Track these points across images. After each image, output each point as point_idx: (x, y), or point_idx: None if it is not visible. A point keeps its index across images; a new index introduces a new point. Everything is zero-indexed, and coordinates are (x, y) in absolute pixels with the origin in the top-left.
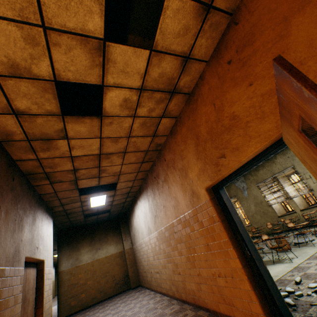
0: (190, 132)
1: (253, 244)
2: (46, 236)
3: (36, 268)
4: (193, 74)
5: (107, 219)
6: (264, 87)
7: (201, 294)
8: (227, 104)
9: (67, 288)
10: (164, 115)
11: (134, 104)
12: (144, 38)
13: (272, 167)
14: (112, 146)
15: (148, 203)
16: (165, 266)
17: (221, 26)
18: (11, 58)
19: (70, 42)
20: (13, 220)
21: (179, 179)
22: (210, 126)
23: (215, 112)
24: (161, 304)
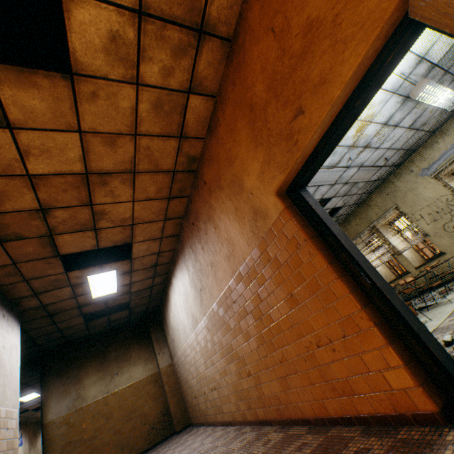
0: (239, 106)
1: (372, 267)
2: (1, 348)
3: None
4: None
5: (128, 323)
6: None
7: (291, 396)
8: (294, 12)
9: (60, 451)
10: (192, 87)
11: (133, 52)
12: None
13: (367, 213)
14: (107, 156)
15: (188, 273)
16: (224, 371)
17: None
18: None
19: None
20: None
21: (230, 203)
22: (270, 73)
23: (276, 42)
24: (223, 439)
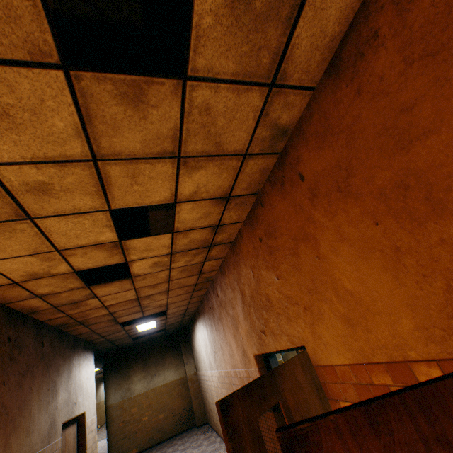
0: (236, 283)
1: None
2: (86, 380)
3: (77, 422)
4: (230, 231)
5: (164, 335)
6: (287, 290)
7: None
8: (262, 281)
9: (117, 427)
10: (206, 259)
11: (167, 262)
12: (168, 209)
13: None
14: (150, 290)
15: (207, 332)
16: None
17: (248, 201)
18: (30, 271)
19: (85, 250)
20: (46, 392)
21: (231, 327)
22: (251, 292)
23: (254, 281)
24: None
